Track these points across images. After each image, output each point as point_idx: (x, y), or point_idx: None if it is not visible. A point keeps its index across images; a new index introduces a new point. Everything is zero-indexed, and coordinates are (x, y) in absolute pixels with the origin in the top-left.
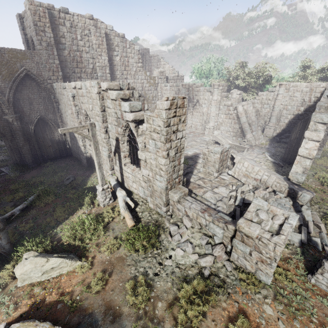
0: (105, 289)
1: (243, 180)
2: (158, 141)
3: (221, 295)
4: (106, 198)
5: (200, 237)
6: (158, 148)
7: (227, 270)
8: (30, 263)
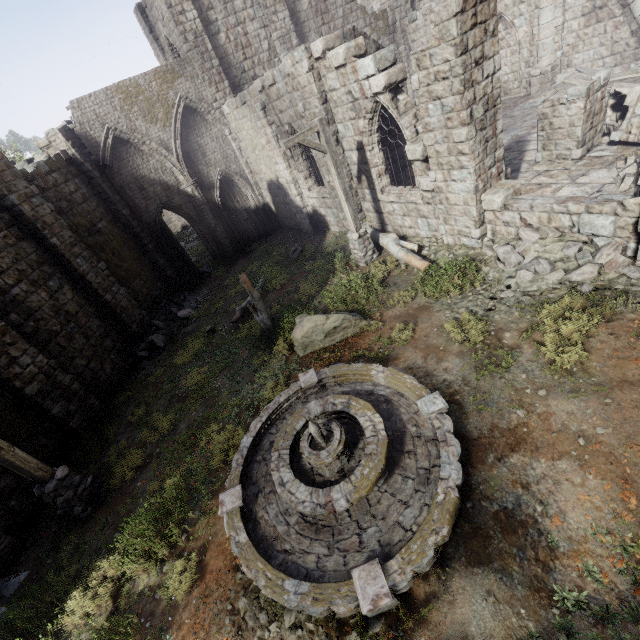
0: (415, 338)
1: None
2: (446, 97)
3: (622, 307)
4: (367, 251)
5: (561, 248)
6: (448, 113)
7: (630, 279)
8: (309, 323)
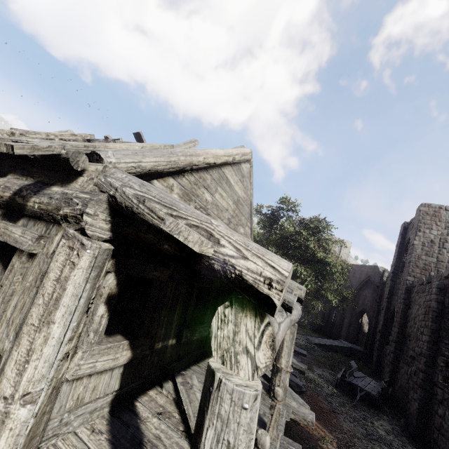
0: None
1: None
2: None
3: None
4: None
5: None
6: None
7: None
8: None
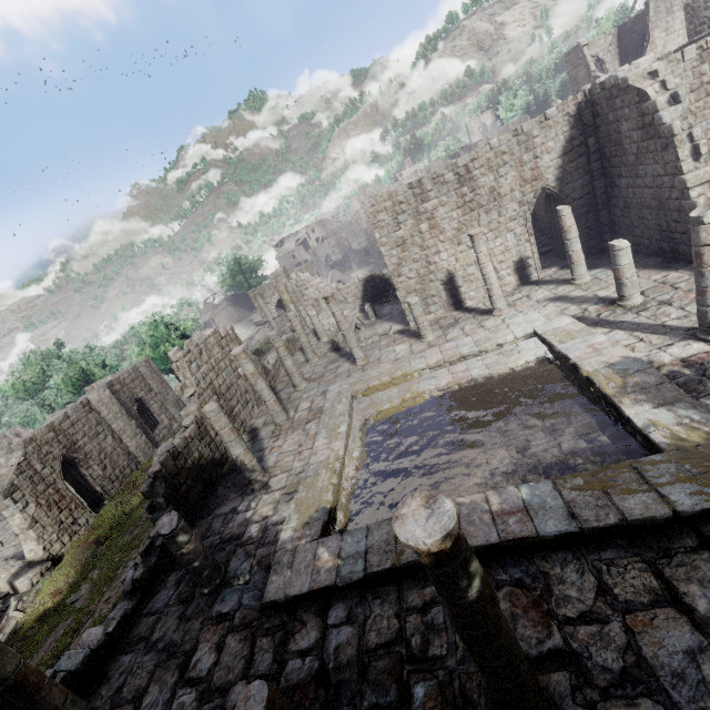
0: None
1: None
2: None
3: None
4: None
5: None
6: None
7: None
8: None
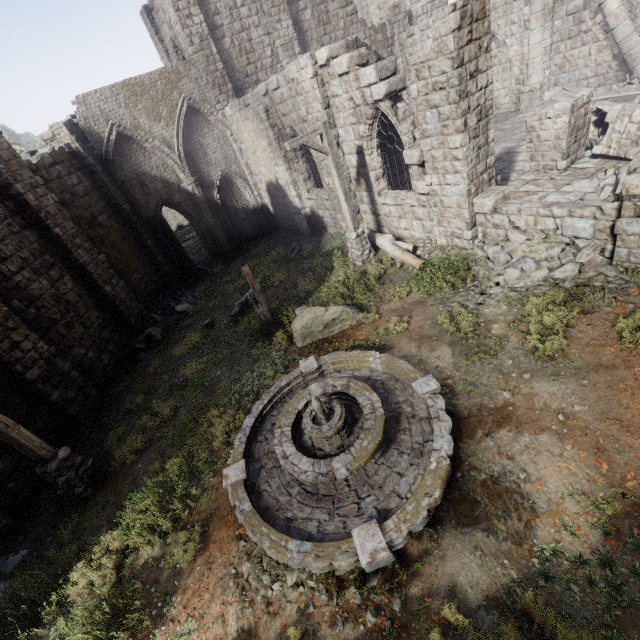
0: (409, 329)
1: (631, 153)
2: (443, 106)
3: (599, 301)
4: (364, 250)
5: (546, 248)
6: (444, 121)
7: (607, 277)
8: (309, 314)
